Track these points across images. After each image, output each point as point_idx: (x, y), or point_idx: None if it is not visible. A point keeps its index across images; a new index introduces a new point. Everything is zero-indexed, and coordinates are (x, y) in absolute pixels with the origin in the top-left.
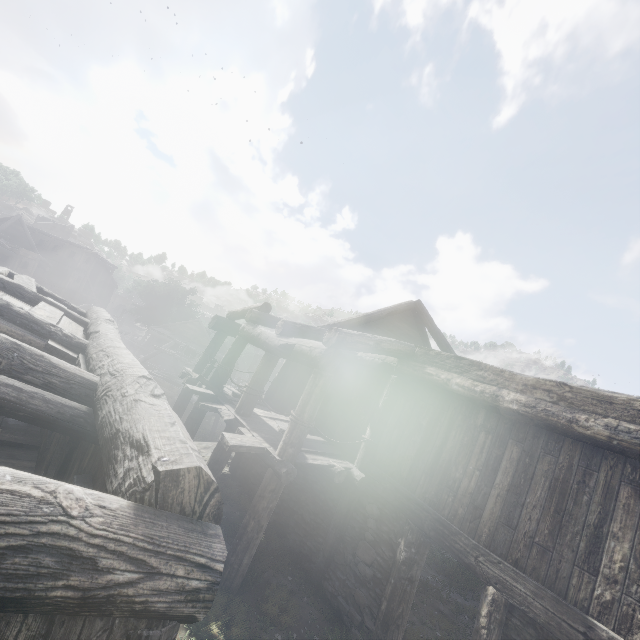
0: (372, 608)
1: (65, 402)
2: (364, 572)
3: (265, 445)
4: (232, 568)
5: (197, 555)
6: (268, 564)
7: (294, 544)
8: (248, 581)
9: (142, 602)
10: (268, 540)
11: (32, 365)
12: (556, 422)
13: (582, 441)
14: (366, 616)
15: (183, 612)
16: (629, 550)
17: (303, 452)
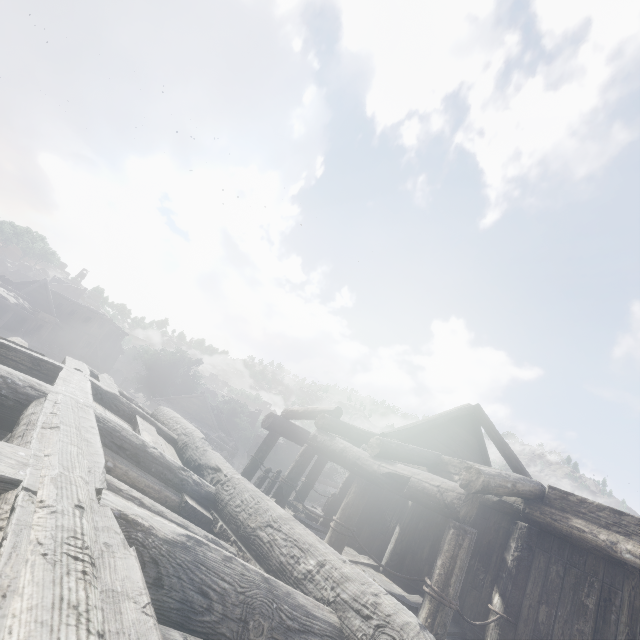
0: None
1: None
2: None
3: None
4: None
5: None
6: None
7: None
8: None
9: None
10: None
11: (289, 621)
12: None
13: None
14: None
15: None
16: None
17: None
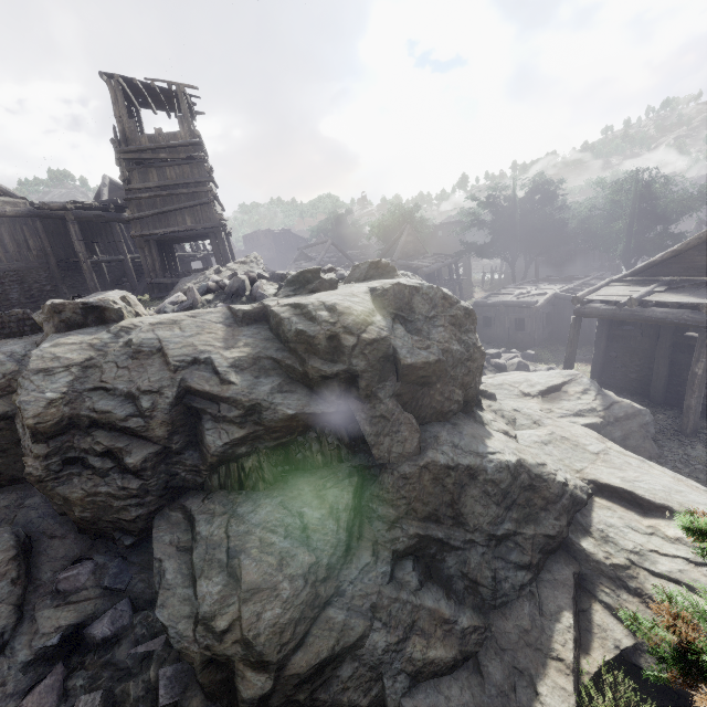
0: None
1: None
2: None
3: None
4: None
5: None
6: None
7: None
8: None
9: None
10: None
11: None
12: None
13: None
14: None
15: None
16: None
17: None
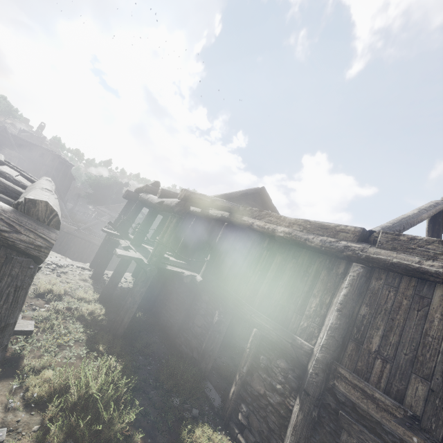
0: (198, 348)
1: (2, 196)
2: (196, 330)
3: (141, 257)
4: (117, 323)
5: (41, 233)
6: (144, 329)
7: (163, 322)
8: (129, 334)
9: (12, 241)
10: (147, 318)
11: None
12: (299, 241)
13: (310, 250)
14: (194, 352)
15: (33, 253)
16: (319, 301)
17: (166, 264)
